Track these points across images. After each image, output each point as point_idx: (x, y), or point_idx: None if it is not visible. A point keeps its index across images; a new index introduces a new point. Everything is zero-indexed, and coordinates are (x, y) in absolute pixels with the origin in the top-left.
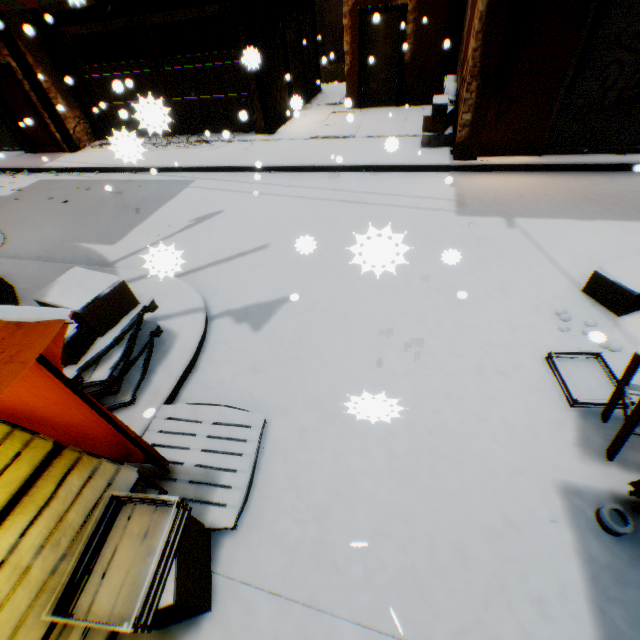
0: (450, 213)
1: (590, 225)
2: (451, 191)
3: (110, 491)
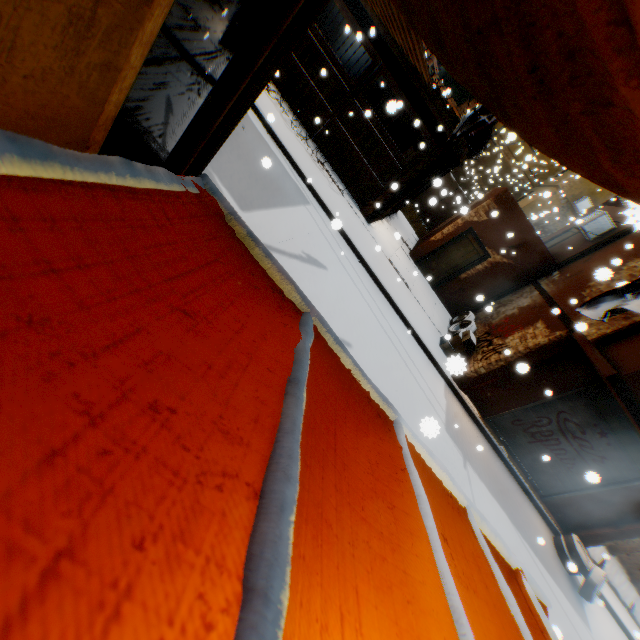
0: (443, 424)
1: (492, 500)
2: (445, 402)
3: None
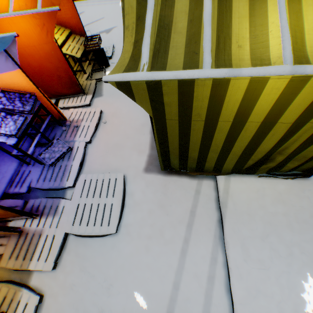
0: None
1: None
2: None
3: (85, 35)
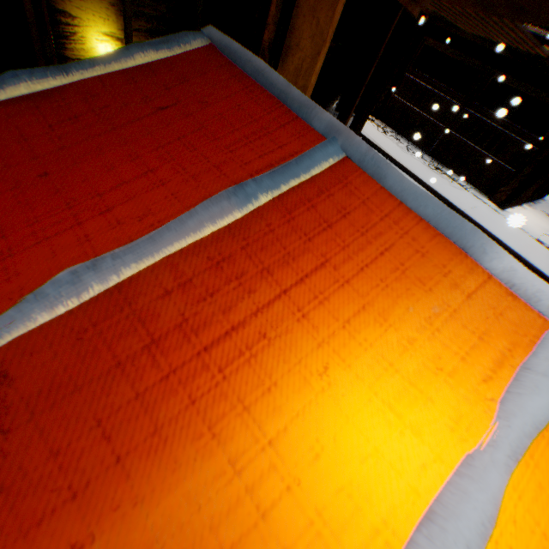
0: None
1: None
2: None
3: None
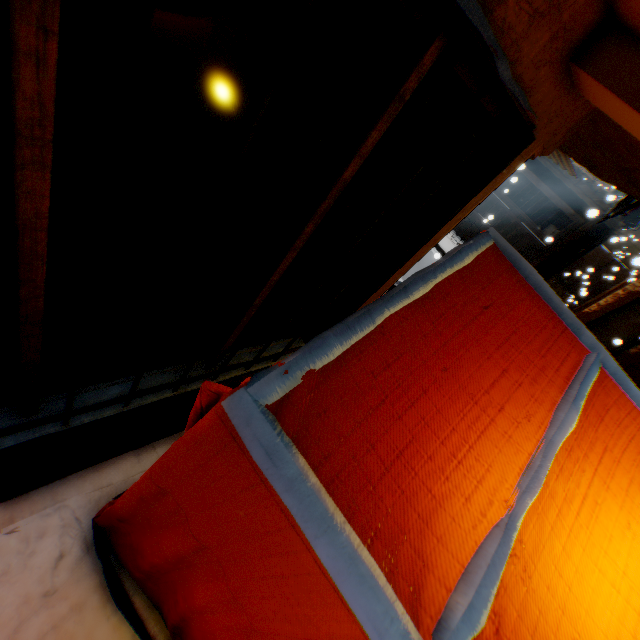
0: None
1: None
2: None
3: None
